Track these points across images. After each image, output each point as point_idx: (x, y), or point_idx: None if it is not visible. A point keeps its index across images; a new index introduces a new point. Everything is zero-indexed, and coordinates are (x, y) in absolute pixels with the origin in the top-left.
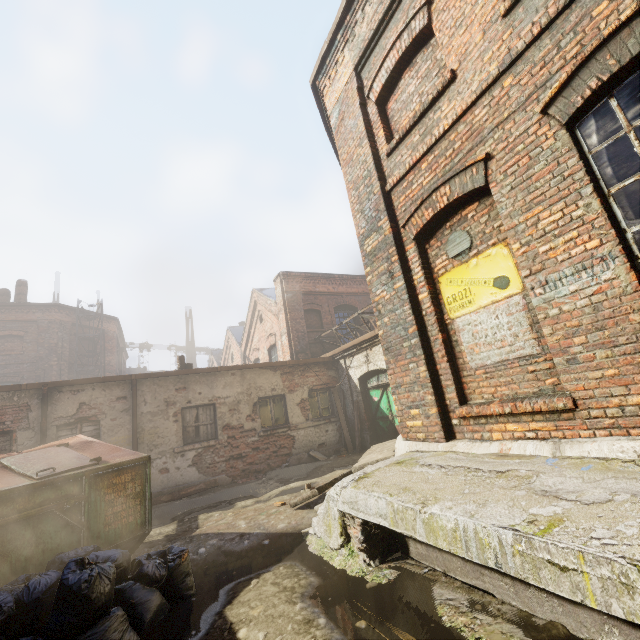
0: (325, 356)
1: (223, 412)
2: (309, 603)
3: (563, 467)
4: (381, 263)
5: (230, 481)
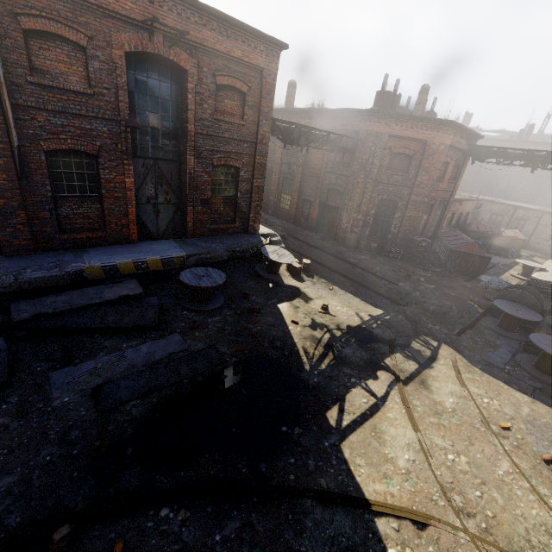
0: None
1: None
2: None
3: None
4: None
5: None
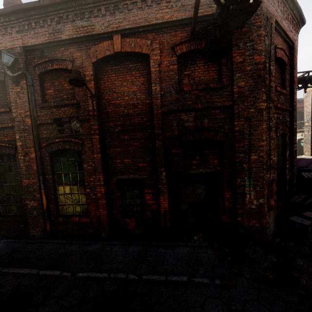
0: None
1: None
2: None
3: None
4: (307, 128)
5: None
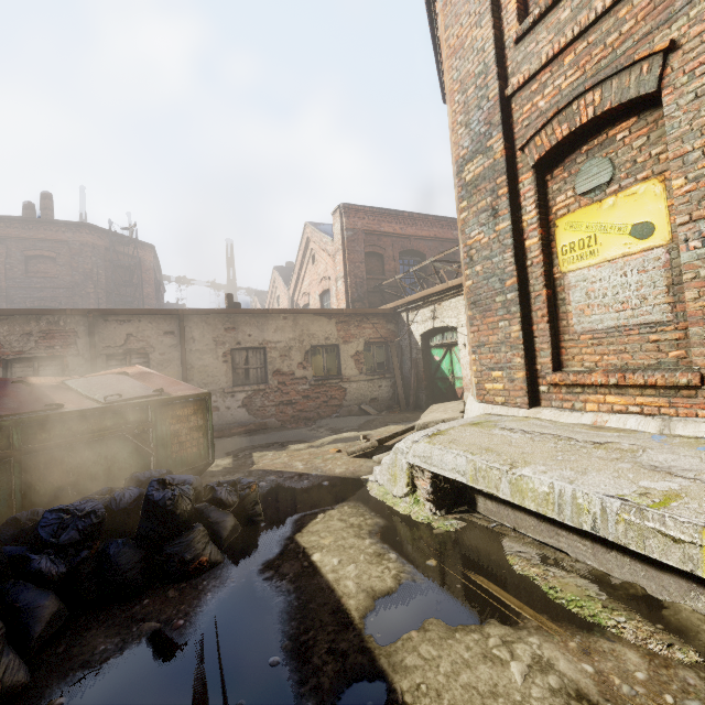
0: (385, 307)
1: (274, 357)
2: (377, 540)
3: (674, 445)
4: (483, 197)
5: (280, 425)
